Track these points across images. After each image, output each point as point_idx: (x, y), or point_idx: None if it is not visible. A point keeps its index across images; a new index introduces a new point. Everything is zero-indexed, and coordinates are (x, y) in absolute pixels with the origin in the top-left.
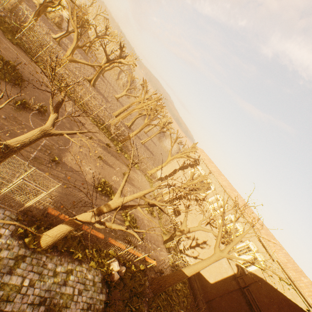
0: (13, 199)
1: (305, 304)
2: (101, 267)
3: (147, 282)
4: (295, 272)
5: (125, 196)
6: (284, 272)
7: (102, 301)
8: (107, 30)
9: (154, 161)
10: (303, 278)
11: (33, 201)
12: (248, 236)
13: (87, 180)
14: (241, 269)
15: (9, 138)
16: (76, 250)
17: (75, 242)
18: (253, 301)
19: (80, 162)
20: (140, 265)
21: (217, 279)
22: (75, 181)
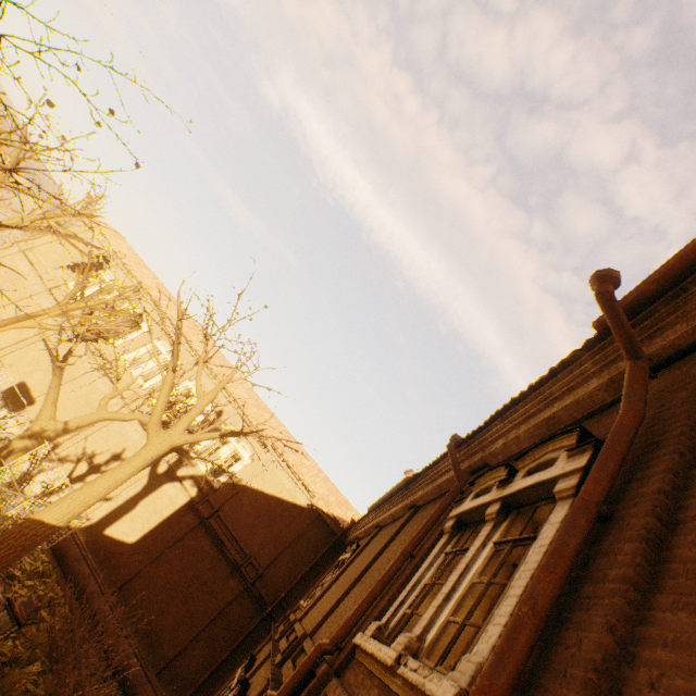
0: None
1: (306, 498)
2: None
3: None
4: (297, 455)
5: None
6: (282, 460)
7: None
8: None
9: None
10: (307, 461)
11: None
12: (225, 416)
13: None
14: (207, 485)
15: None
16: None
17: None
18: (228, 532)
19: None
20: None
21: (150, 526)
22: None
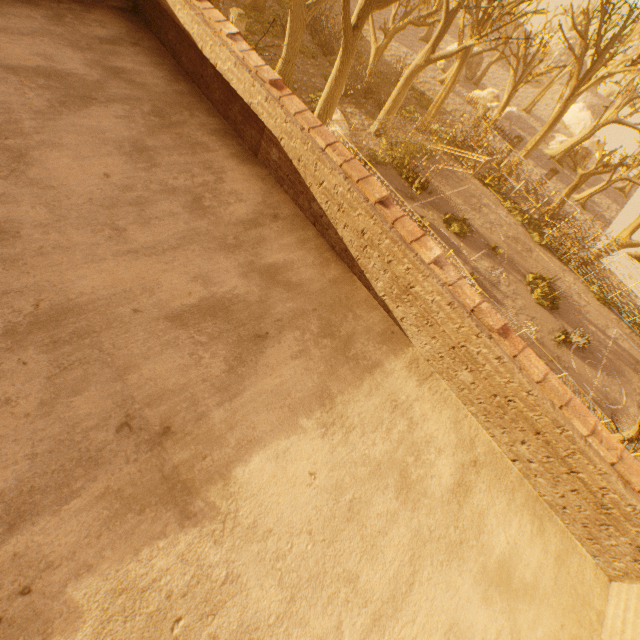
0: None
1: None
2: None
3: None
4: None
5: None
6: None
7: None
8: None
9: None
10: None
11: None
12: None
13: None
14: None
15: None
16: None
17: None
18: None
19: None
20: None
21: None
22: None
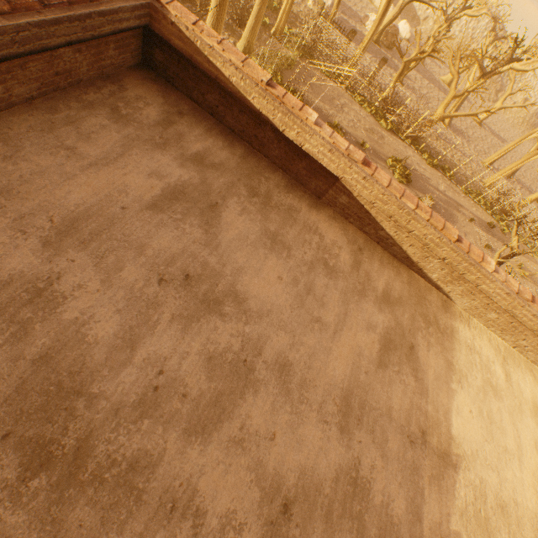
0: None
1: None
2: None
3: None
4: None
5: None
6: None
7: None
8: None
9: None
10: None
11: None
12: None
13: None
14: None
15: None
16: None
17: None
18: None
19: None
20: None
21: None
22: None
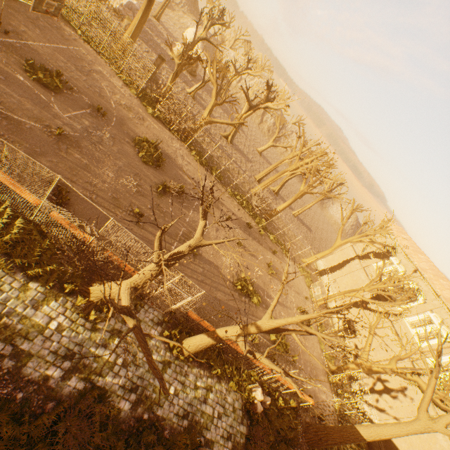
0: (159, 297)
1: None
2: (241, 390)
3: (299, 427)
4: None
5: (269, 297)
6: None
7: (243, 433)
8: (248, 62)
9: (312, 242)
10: None
11: (178, 304)
12: None
13: (225, 275)
14: None
15: (154, 230)
16: (215, 364)
17: (214, 353)
18: None
19: (217, 251)
20: (289, 400)
21: None
22: (213, 277)
